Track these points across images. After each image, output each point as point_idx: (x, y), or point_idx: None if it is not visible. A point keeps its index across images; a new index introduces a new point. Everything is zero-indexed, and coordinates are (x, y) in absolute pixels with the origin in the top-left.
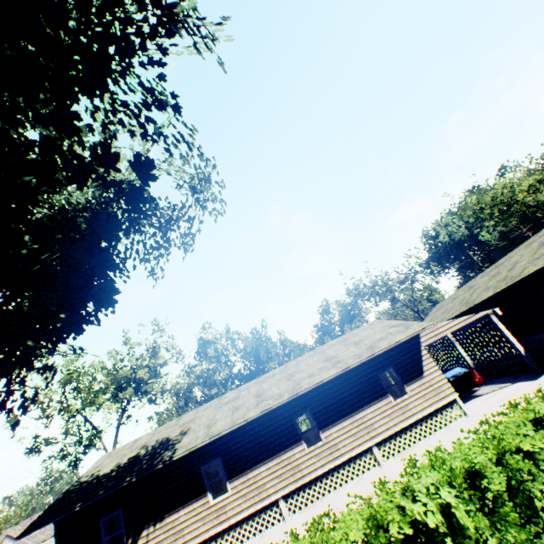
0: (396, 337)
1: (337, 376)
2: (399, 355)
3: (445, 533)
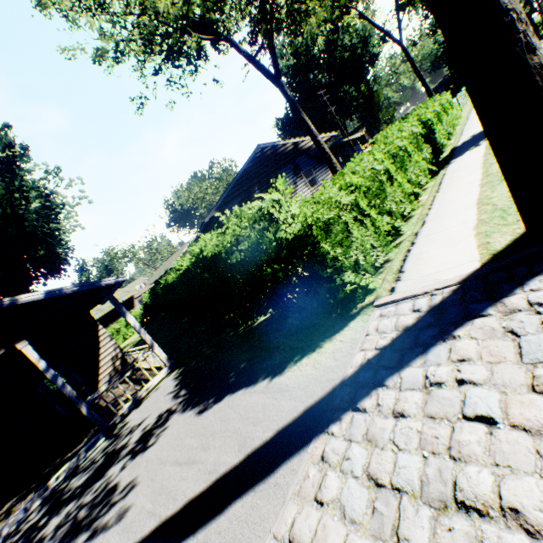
0: (125, 297)
1: (103, 315)
2: (127, 303)
3: (121, 328)
